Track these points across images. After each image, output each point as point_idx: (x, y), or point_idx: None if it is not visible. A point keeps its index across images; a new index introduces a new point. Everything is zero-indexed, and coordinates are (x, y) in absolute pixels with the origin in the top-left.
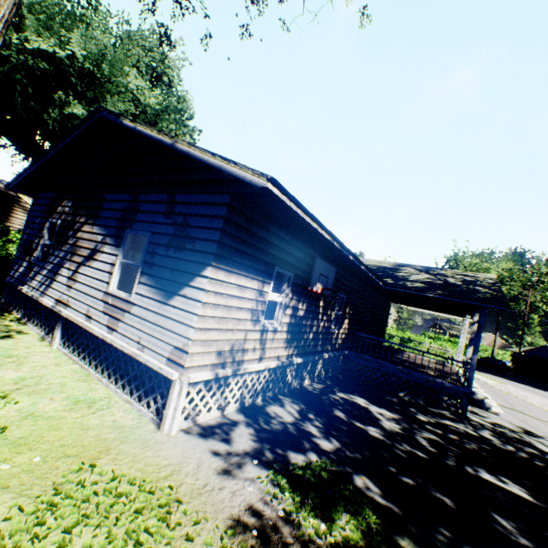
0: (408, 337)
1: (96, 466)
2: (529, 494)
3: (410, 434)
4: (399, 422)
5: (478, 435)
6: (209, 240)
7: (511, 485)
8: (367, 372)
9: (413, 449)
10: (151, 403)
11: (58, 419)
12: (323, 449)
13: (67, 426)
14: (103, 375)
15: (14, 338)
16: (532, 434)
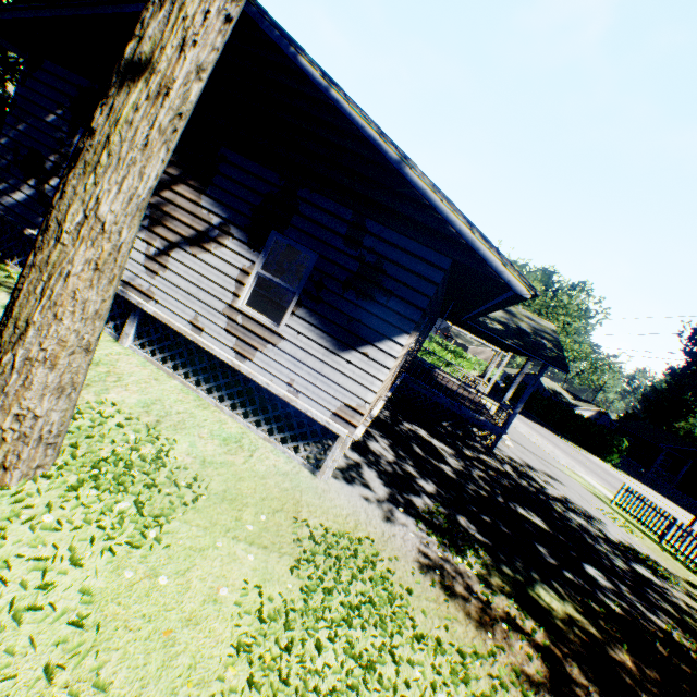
0: (432, 349)
1: (307, 521)
2: (545, 525)
3: (469, 472)
4: (457, 459)
5: (505, 471)
6: (411, 303)
7: (535, 518)
8: (418, 398)
9: (476, 487)
10: (300, 448)
11: (231, 465)
12: (428, 491)
13: (246, 475)
14: (223, 403)
15: None
16: (531, 468)
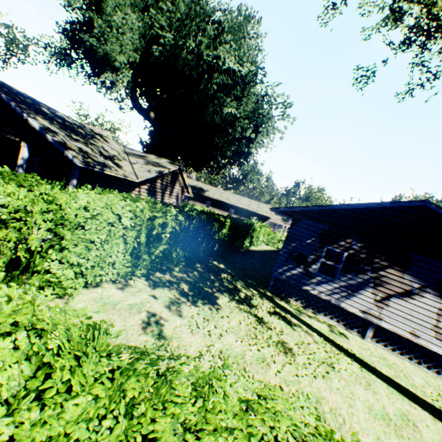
0: None
1: None
2: None
3: None
4: None
5: None
6: None
7: None
8: None
9: None
10: None
11: None
12: None
13: None
14: (439, 374)
15: (345, 334)
16: None
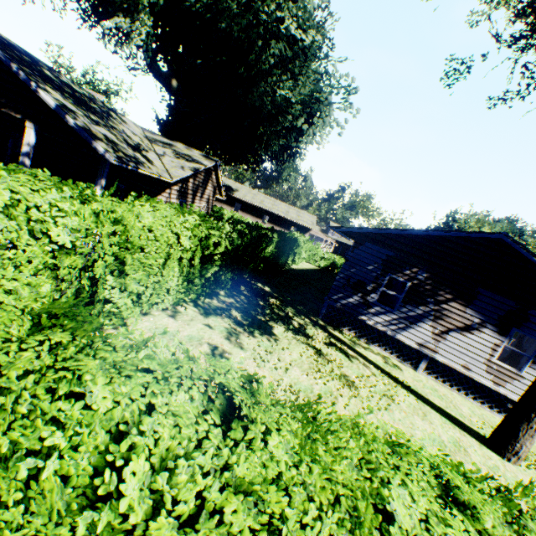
0: None
1: None
2: None
3: None
4: None
5: None
6: None
7: None
8: None
9: None
10: None
11: None
12: None
13: None
14: (483, 405)
15: (399, 366)
16: None
